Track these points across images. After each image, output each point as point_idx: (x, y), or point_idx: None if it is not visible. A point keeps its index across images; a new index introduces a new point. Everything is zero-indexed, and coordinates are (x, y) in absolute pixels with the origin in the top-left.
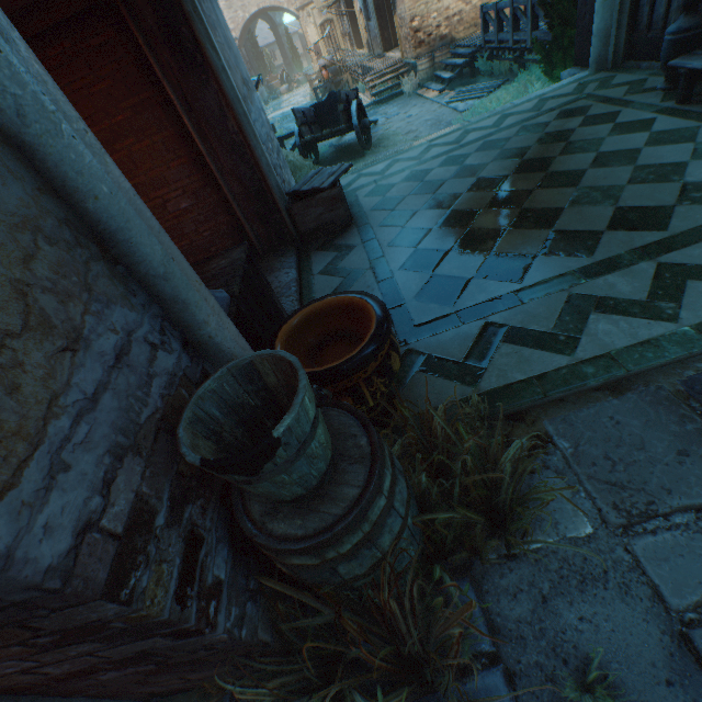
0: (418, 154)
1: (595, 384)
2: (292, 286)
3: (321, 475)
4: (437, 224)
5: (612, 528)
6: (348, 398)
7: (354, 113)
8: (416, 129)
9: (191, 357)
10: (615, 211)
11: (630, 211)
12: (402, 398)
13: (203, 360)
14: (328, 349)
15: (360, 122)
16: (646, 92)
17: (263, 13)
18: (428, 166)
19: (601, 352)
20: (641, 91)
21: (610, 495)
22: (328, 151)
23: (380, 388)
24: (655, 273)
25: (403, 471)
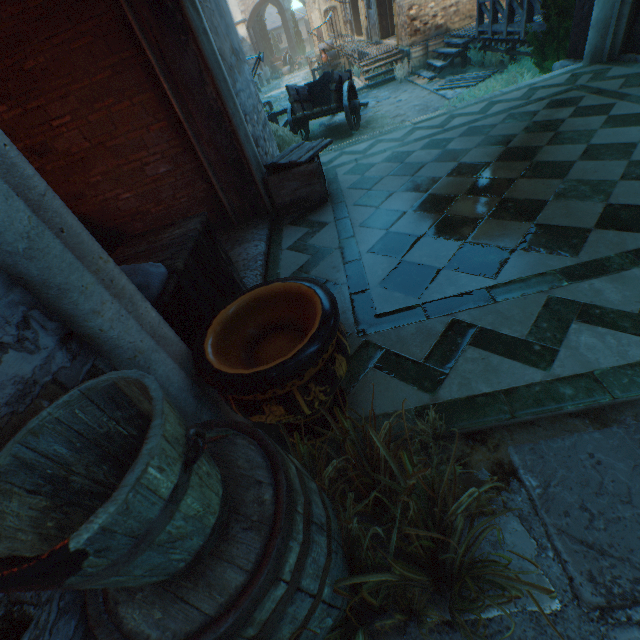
0: (401, 135)
1: (573, 409)
2: (258, 260)
3: (195, 552)
4: (412, 207)
5: (586, 608)
6: (279, 407)
7: (345, 94)
8: (404, 114)
9: (74, 353)
10: (606, 207)
11: (622, 209)
12: (351, 397)
13: (96, 356)
14: (270, 340)
15: (350, 103)
16: None
17: None
18: (410, 148)
19: (583, 370)
20: (638, 84)
21: (585, 560)
22: (318, 130)
23: (318, 397)
24: None
25: (326, 520)
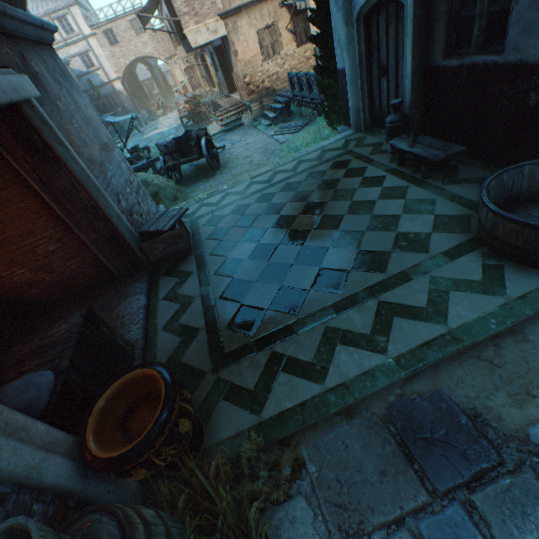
0: (243, 189)
1: (335, 410)
2: (140, 313)
3: None
4: (249, 256)
5: None
6: (143, 469)
7: (204, 147)
8: (251, 155)
9: None
10: (358, 253)
11: (366, 254)
12: (208, 427)
13: None
14: (138, 411)
15: (209, 152)
16: (382, 153)
17: (141, 59)
18: (248, 201)
19: (341, 381)
20: (379, 152)
21: (337, 516)
22: (189, 169)
23: (170, 453)
24: (376, 310)
25: None
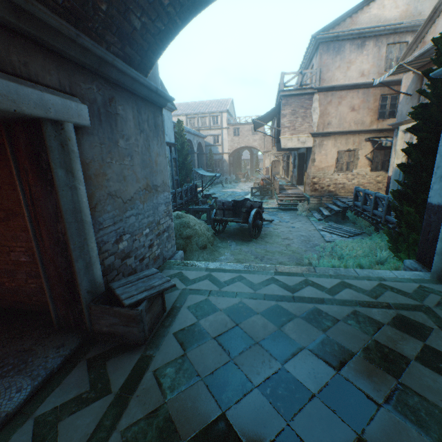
0: (259, 281)
1: None
2: None
3: None
4: (192, 436)
5: None
6: None
7: (252, 215)
8: (291, 238)
9: None
10: None
11: None
12: None
13: None
14: None
15: (255, 221)
16: None
17: (248, 148)
18: (255, 304)
19: None
20: None
21: None
22: (234, 226)
23: None
24: None
25: None
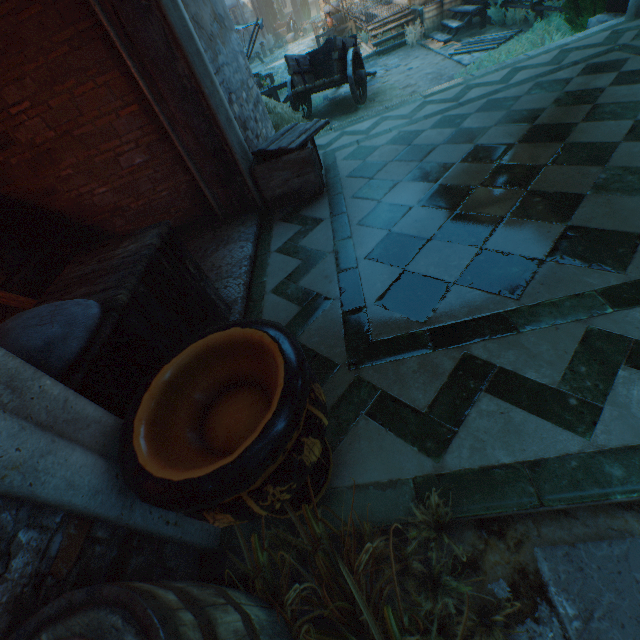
0: (410, 111)
1: (623, 499)
2: (243, 265)
3: None
4: (419, 201)
5: None
6: (226, 514)
7: (350, 63)
8: (414, 84)
9: None
10: None
11: None
12: (337, 455)
13: None
14: (228, 401)
15: (355, 73)
16: None
17: None
18: (419, 126)
19: (636, 441)
20: None
21: None
22: (322, 104)
23: (280, 498)
24: None
25: None
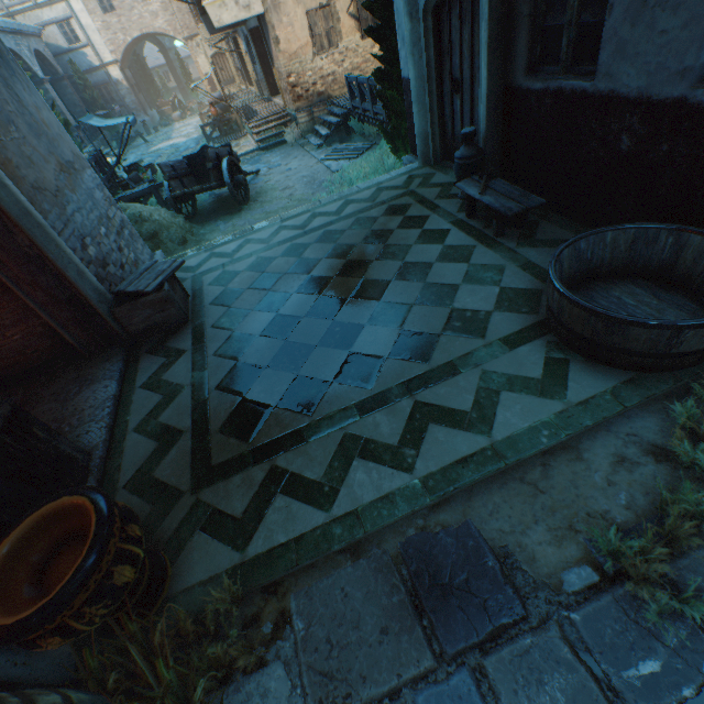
0: (269, 235)
1: (339, 547)
2: (106, 407)
3: None
4: (262, 331)
5: None
6: (56, 637)
7: (226, 171)
8: (293, 186)
9: None
10: (400, 334)
11: (410, 336)
12: (175, 569)
13: None
14: (65, 553)
15: (234, 178)
16: (451, 198)
17: (149, 37)
18: (273, 253)
19: (352, 508)
20: (447, 196)
21: (320, 688)
22: (208, 200)
23: (98, 613)
24: (410, 413)
25: None
